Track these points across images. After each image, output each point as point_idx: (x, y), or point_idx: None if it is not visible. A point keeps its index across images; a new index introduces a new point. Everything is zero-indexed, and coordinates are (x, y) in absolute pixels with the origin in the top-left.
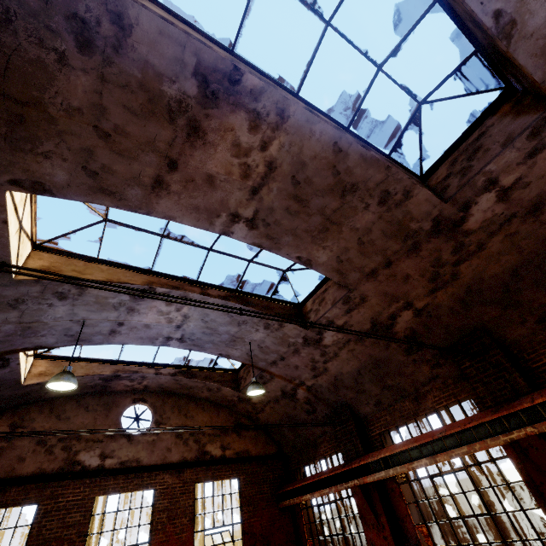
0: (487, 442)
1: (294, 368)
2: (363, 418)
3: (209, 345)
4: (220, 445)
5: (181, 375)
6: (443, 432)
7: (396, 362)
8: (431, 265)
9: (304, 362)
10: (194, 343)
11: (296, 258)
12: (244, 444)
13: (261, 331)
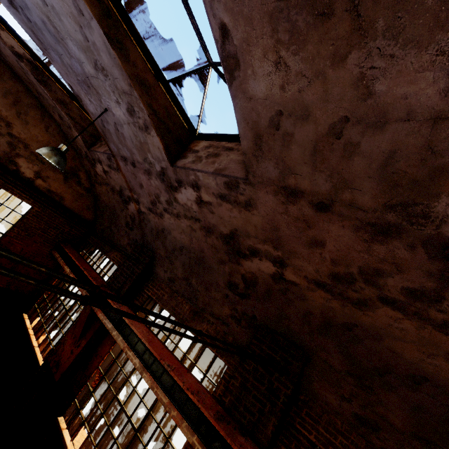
0: (183, 423)
1: (139, 185)
2: (153, 274)
3: (56, 56)
4: (36, 170)
5: (28, 66)
6: (170, 368)
7: (214, 278)
8: (361, 267)
9: (150, 190)
10: (33, 29)
11: (219, 27)
12: (64, 190)
13: (123, 109)
